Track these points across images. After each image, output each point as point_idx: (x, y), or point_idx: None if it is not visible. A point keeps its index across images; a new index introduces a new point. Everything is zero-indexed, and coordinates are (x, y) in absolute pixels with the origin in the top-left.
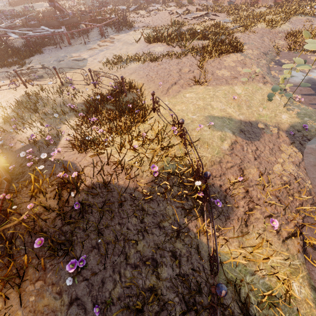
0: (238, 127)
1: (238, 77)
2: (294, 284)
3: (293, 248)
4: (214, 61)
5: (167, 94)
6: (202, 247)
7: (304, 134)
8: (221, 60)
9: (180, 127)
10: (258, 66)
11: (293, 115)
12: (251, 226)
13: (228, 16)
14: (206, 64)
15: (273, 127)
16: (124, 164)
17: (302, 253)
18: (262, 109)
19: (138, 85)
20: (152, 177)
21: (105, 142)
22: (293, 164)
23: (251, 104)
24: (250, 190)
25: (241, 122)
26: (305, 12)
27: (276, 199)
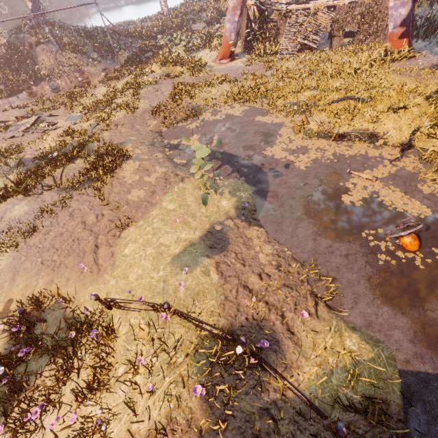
0: (205, 246)
1: (155, 189)
2: (348, 343)
3: (324, 314)
4: (114, 185)
5: (102, 269)
6: (296, 403)
7: (248, 208)
8: (120, 179)
9: (168, 309)
10: (161, 164)
11: (228, 197)
12: (295, 331)
13: (70, 111)
14: (108, 194)
15: (226, 221)
16: (164, 427)
17: (330, 310)
18: (204, 209)
19: (50, 290)
20: (199, 396)
21: (101, 426)
22: (266, 243)
23: (192, 212)
24: (267, 300)
25: (202, 238)
26: (146, 82)
27: (286, 288)
